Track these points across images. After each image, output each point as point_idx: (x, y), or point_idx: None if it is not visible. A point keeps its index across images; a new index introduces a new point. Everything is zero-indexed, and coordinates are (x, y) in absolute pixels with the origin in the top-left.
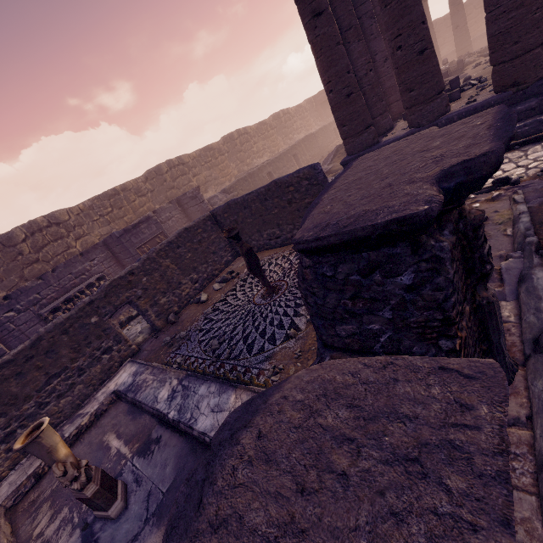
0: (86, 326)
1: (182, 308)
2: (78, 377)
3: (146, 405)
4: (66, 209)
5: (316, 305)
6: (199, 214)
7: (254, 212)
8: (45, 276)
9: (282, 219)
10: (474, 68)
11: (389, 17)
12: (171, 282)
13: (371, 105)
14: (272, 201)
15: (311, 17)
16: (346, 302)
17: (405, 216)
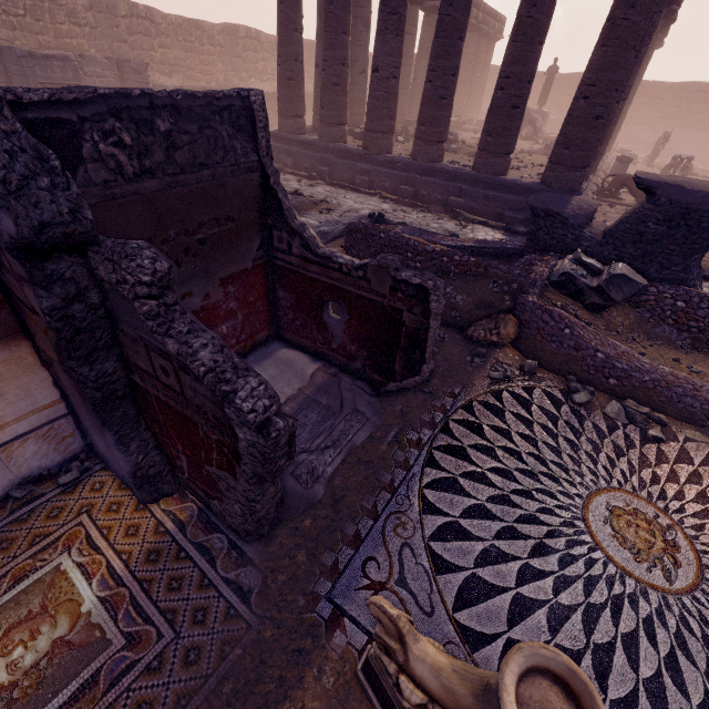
0: None
1: None
2: None
3: None
4: None
5: None
6: None
7: None
8: None
9: None
10: None
11: (325, 42)
12: None
13: None
14: None
15: None
16: None
17: None
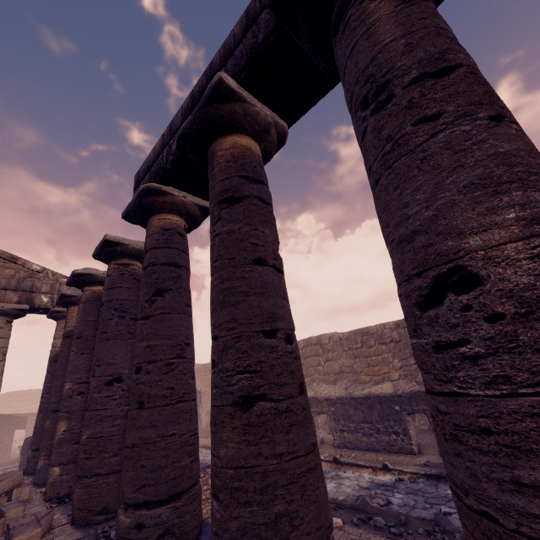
0: None
1: None
2: None
3: None
4: None
5: None
6: None
7: None
8: None
9: None
10: None
11: None
12: None
13: None
14: None
15: None
16: None
17: None
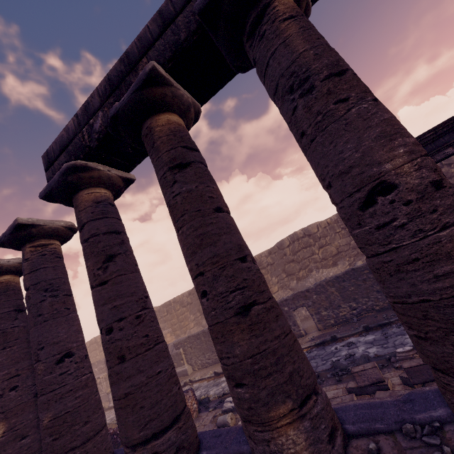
0: None
1: None
2: None
3: None
4: None
5: None
6: None
7: None
8: None
9: None
10: None
11: None
12: None
13: None
14: None
15: None
16: None
17: None
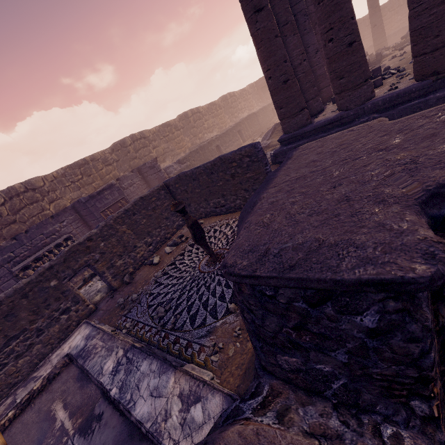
0: (45, 289)
1: (137, 269)
2: (36, 338)
3: (92, 376)
4: (41, 176)
5: (253, 322)
6: (157, 181)
7: (202, 184)
8: (19, 236)
9: (227, 190)
10: (391, 59)
11: (322, 13)
12: (127, 246)
13: (304, 90)
14: (218, 175)
15: (253, 12)
16: (289, 331)
17: (392, 280)
